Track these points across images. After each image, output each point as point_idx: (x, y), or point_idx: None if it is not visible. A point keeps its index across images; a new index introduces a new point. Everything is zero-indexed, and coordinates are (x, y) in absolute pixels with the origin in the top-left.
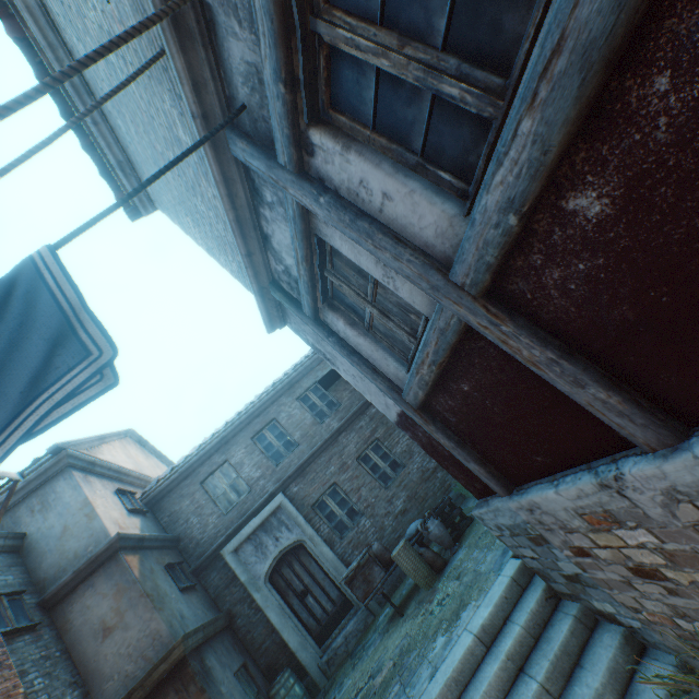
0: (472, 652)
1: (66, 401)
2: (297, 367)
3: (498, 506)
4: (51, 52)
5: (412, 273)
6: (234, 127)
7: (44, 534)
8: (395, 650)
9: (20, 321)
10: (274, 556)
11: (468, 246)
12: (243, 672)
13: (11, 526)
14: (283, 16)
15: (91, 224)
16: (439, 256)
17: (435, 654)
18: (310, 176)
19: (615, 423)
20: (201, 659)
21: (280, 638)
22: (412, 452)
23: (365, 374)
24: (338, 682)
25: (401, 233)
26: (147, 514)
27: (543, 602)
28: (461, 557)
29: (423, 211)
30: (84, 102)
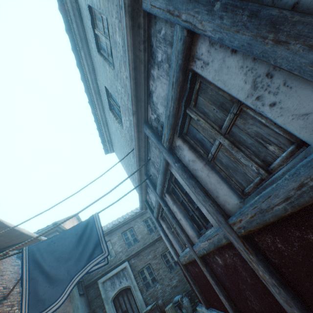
0: None
1: (96, 264)
2: None
3: (204, 311)
4: (101, 116)
5: (184, 239)
6: (147, 174)
7: None
8: None
9: (88, 235)
10: (118, 290)
11: (196, 246)
12: None
13: None
14: (164, 180)
15: (108, 207)
16: (191, 239)
17: None
18: (164, 198)
19: (228, 308)
20: None
21: None
22: None
23: (168, 244)
24: None
25: (183, 227)
26: None
27: None
28: None
29: (188, 229)
30: (104, 126)
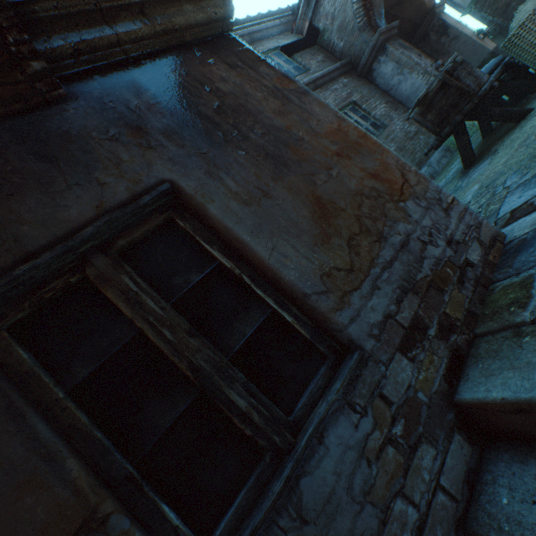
0: None
1: None
2: (258, 21)
3: None
4: None
5: None
6: None
7: None
8: None
9: None
10: None
11: None
12: None
13: None
14: None
15: None
16: None
17: None
18: None
19: None
20: None
21: None
22: (391, 117)
23: None
24: None
25: None
26: None
27: None
28: None
29: None
30: None
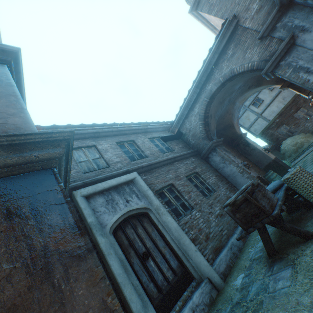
0: None
1: None
2: (152, 124)
3: None
4: None
5: None
6: None
7: None
8: None
9: None
10: (123, 212)
11: None
12: None
13: None
14: None
15: None
16: None
17: None
18: None
19: None
20: None
21: None
22: (218, 185)
23: None
24: None
25: None
26: None
27: None
28: None
29: None
30: None
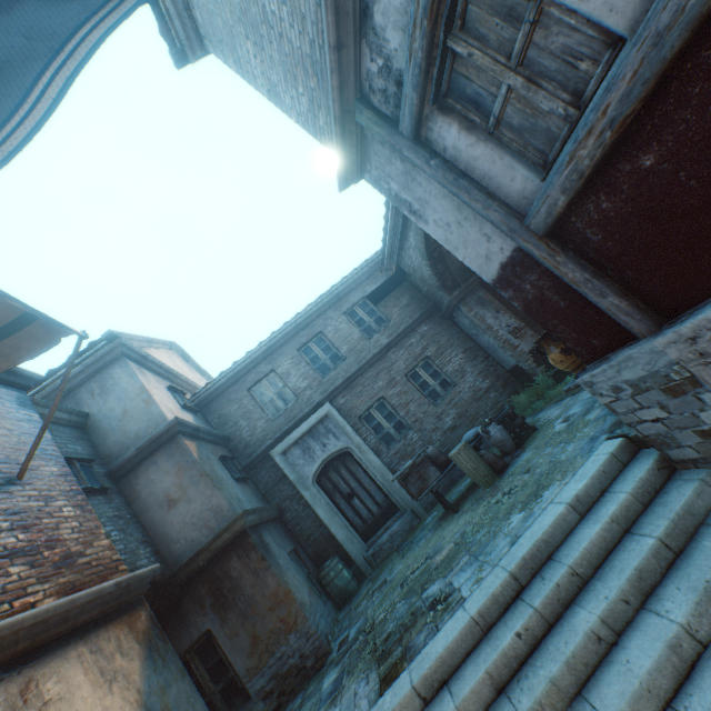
0: (564, 519)
1: None
2: (345, 280)
3: (631, 352)
4: None
5: None
6: None
7: (105, 415)
8: (455, 536)
9: None
10: (322, 460)
11: None
12: (294, 555)
13: (74, 407)
14: None
15: None
16: None
17: (512, 528)
18: None
19: None
20: (259, 535)
21: (327, 532)
22: (464, 372)
23: (473, 204)
24: (386, 569)
25: None
26: (198, 414)
27: (654, 472)
28: (527, 458)
29: None
30: None
